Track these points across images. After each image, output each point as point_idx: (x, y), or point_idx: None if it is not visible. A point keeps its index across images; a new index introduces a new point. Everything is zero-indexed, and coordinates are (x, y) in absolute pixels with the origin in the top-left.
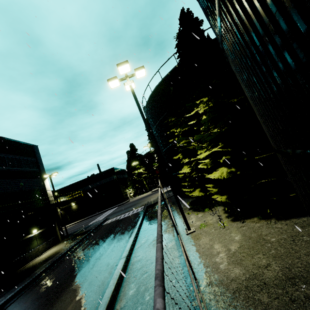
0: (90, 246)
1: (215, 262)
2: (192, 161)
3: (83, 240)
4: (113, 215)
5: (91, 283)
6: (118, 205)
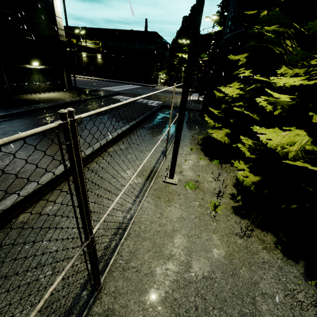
0: (79, 114)
1: (151, 273)
2: (255, 80)
3: (82, 102)
4: (128, 93)
5: (33, 161)
6: (143, 84)
